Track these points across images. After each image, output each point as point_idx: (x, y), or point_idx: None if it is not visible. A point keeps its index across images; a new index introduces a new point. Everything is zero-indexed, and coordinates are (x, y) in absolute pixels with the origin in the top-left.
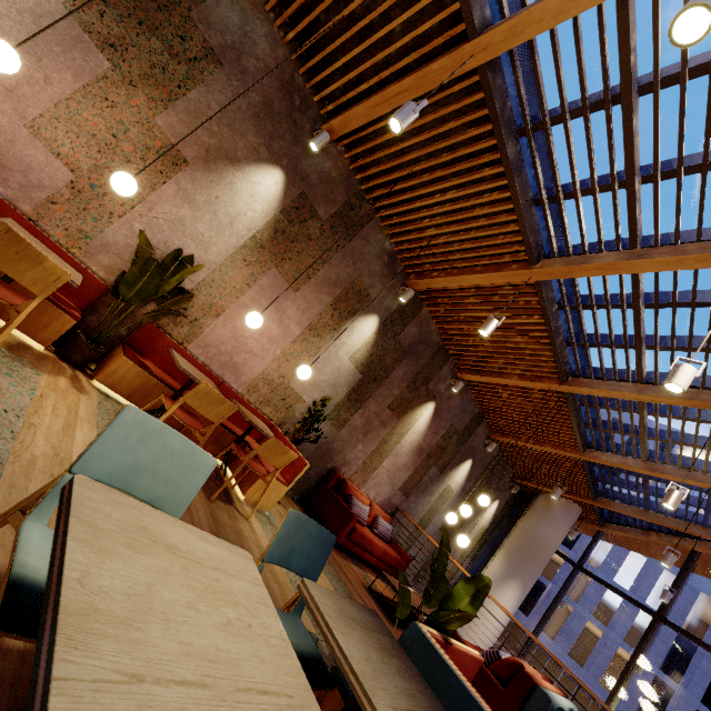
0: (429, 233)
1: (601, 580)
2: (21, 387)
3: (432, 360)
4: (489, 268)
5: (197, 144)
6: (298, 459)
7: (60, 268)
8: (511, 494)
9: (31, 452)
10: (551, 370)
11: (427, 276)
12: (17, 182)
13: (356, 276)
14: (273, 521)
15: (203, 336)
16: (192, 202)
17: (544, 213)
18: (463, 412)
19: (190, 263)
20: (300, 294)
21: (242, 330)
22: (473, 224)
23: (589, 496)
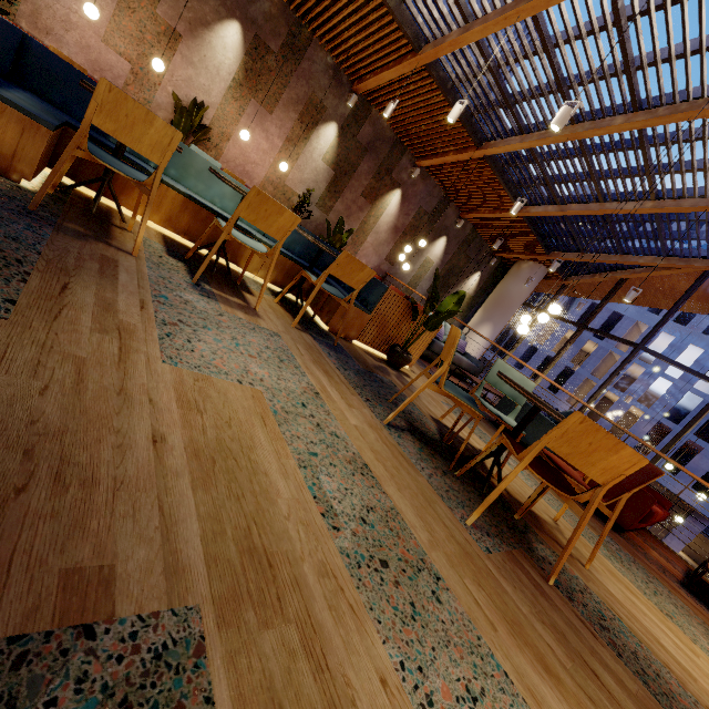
0: (351, 43)
1: (554, 316)
2: None
3: (391, 154)
4: (396, 62)
5: (183, 21)
6: None
7: None
8: (493, 268)
9: None
10: (468, 140)
11: (363, 80)
12: (110, 77)
13: (311, 93)
14: None
15: (224, 155)
16: (192, 64)
17: (409, 9)
18: (430, 196)
19: (203, 107)
20: (275, 116)
21: (245, 148)
22: (372, 29)
23: (544, 252)
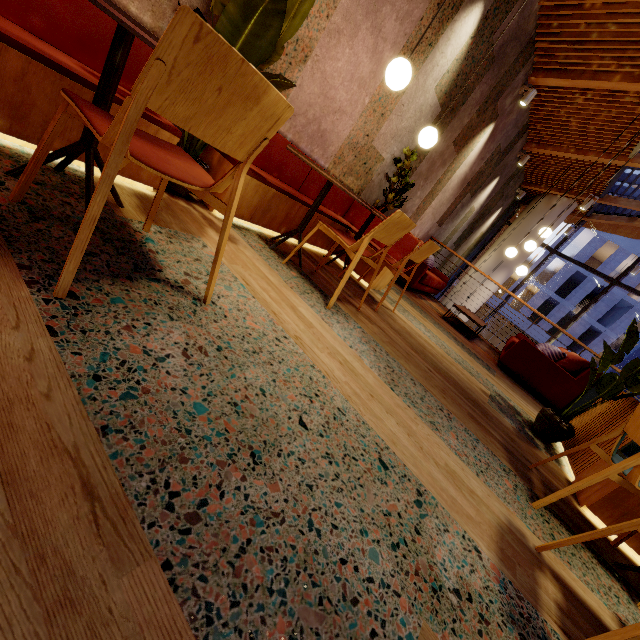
0: None
1: (573, 260)
2: (231, 284)
3: (514, 64)
4: None
5: None
6: (406, 237)
7: (283, 101)
8: (513, 200)
9: (341, 381)
10: None
11: None
12: None
13: None
14: (389, 296)
15: (290, 101)
16: None
17: None
18: (514, 128)
19: None
20: None
21: (331, 78)
22: None
23: (597, 195)
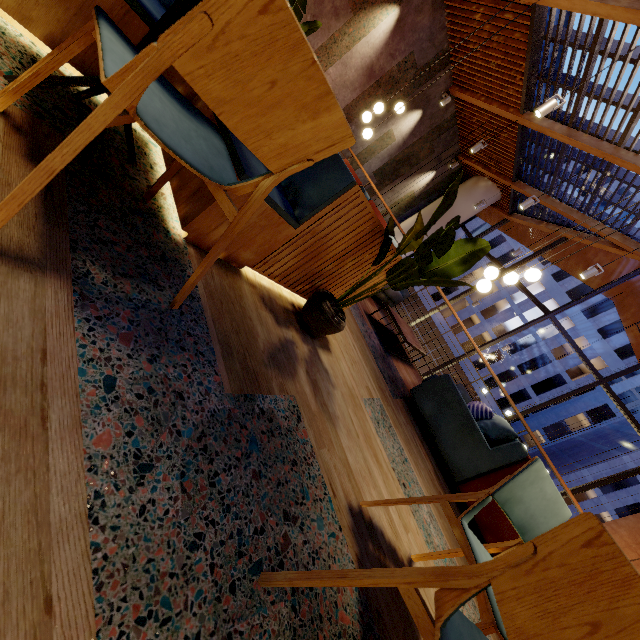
0: None
1: None
2: None
3: None
4: None
5: None
6: None
7: None
8: (450, 172)
9: None
10: None
11: None
12: None
13: None
14: None
15: None
16: None
17: None
18: (429, 42)
19: None
20: None
21: None
22: None
23: (511, 178)
